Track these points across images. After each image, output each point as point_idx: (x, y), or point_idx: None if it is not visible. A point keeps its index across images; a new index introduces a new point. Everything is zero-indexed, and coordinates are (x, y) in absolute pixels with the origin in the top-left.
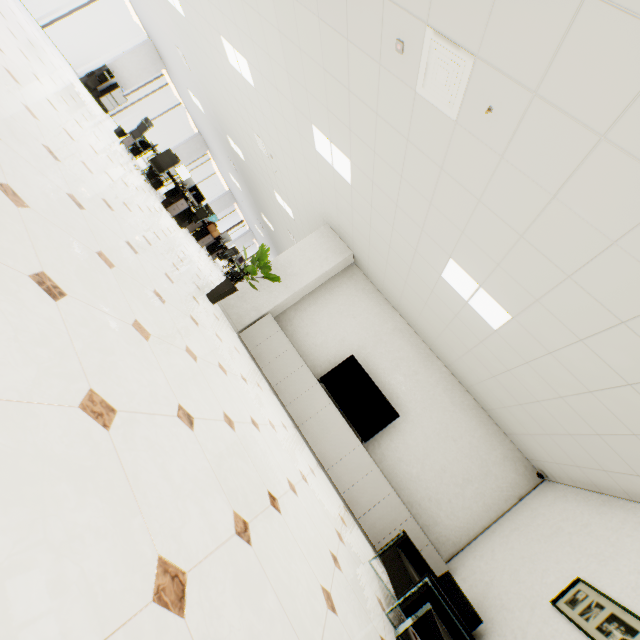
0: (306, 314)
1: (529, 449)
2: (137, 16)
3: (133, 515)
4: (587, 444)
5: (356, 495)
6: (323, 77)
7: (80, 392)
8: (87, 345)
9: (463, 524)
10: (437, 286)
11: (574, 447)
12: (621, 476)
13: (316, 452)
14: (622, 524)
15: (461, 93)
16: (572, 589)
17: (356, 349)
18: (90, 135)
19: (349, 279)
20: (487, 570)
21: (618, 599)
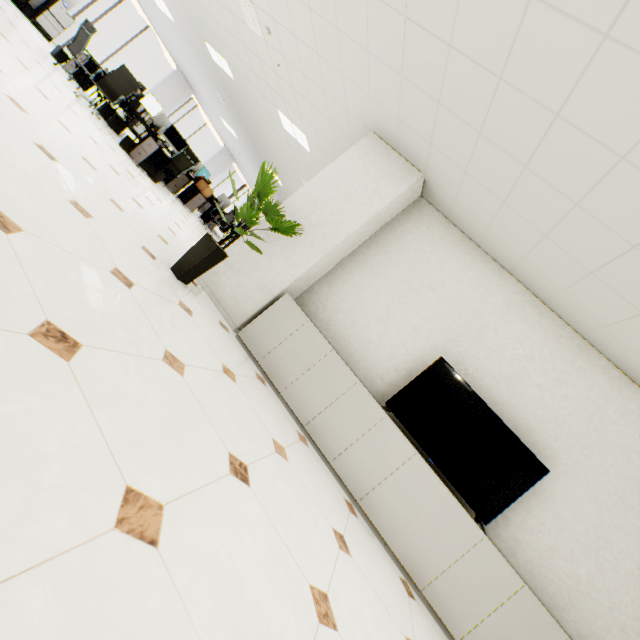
0: (347, 290)
1: None
2: None
3: None
4: None
5: None
6: None
7: None
8: None
9: None
10: None
11: None
12: None
13: (397, 553)
14: None
15: None
16: None
17: (442, 345)
18: None
19: (416, 224)
20: None
21: None
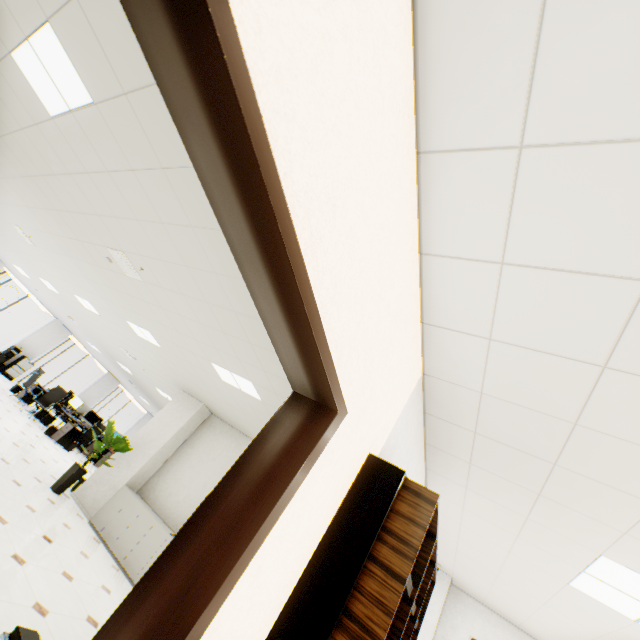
0: (169, 475)
1: None
2: (46, 307)
3: None
4: None
5: None
6: (109, 290)
7: None
8: None
9: None
10: (230, 391)
11: None
12: None
13: None
14: None
15: (133, 267)
16: None
17: None
18: None
19: (208, 428)
20: None
21: None
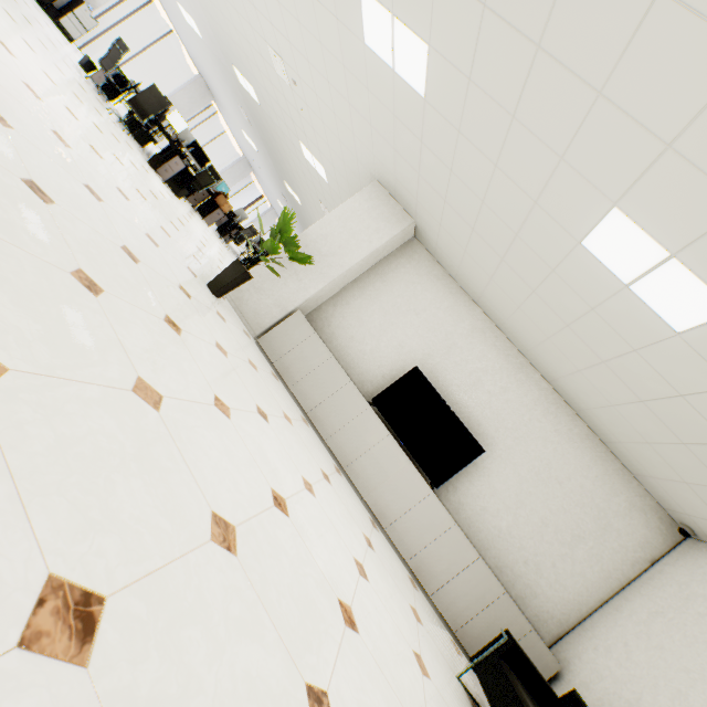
0: (349, 310)
1: (674, 499)
2: None
3: None
4: None
5: (427, 563)
6: None
7: None
8: None
9: (572, 596)
10: (566, 262)
11: None
12: None
13: (370, 504)
14: None
15: None
16: None
17: (420, 358)
18: (9, 34)
19: (408, 260)
20: (624, 679)
21: None
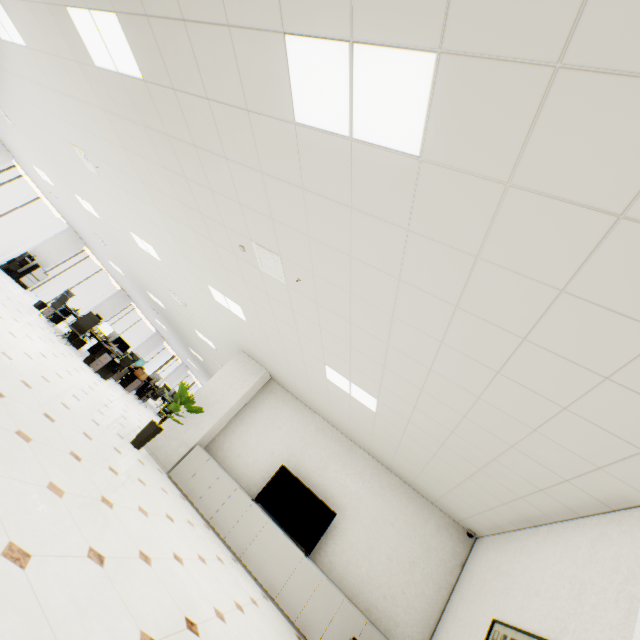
0: (235, 436)
1: (451, 511)
2: (59, 213)
3: (43, 626)
4: (470, 489)
5: (309, 618)
6: (206, 259)
7: (2, 544)
8: (8, 509)
9: (421, 614)
10: (329, 386)
11: (467, 495)
12: (500, 509)
13: (261, 581)
14: (515, 553)
15: (282, 271)
16: (491, 633)
17: (286, 458)
18: (10, 321)
19: (269, 394)
20: None
21: (514, 622)
